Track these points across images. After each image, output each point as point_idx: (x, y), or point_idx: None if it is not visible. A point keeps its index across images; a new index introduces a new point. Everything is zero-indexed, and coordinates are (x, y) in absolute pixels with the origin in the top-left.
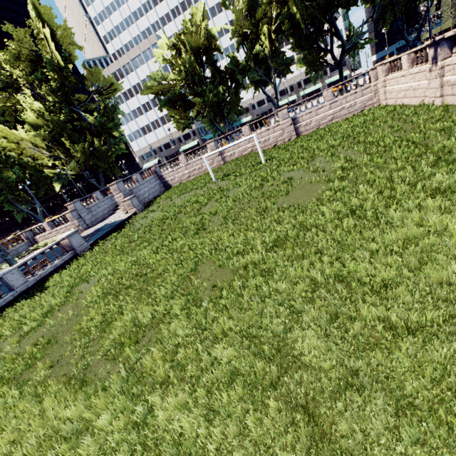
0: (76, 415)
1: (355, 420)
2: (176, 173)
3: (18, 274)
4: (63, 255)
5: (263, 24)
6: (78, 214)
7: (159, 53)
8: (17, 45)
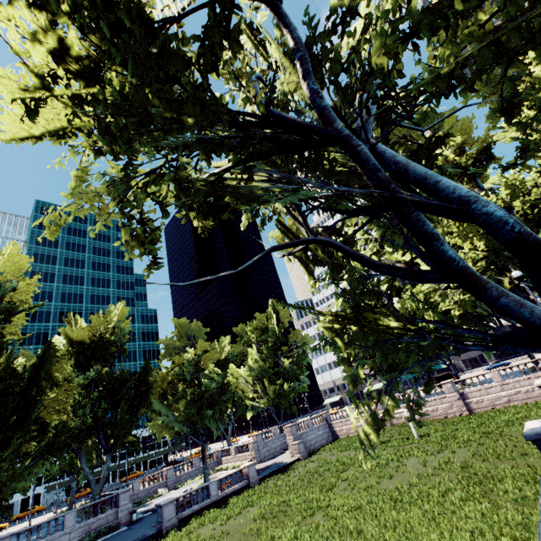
0: None
1: None
2: (344, 424)
3: (216, 486)
4: (241, 481)
5: None
6: (257, 445)
7: None
8: (258, 322)
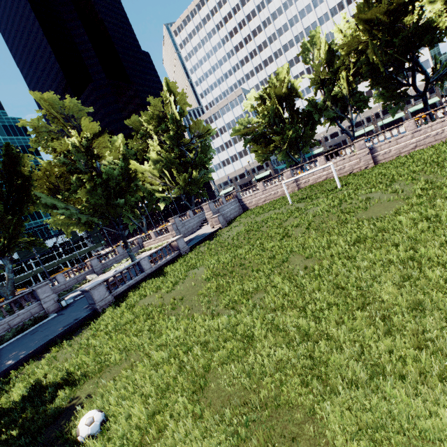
0: (225, 321)
1: (417, 324)
2: (253, 197)
3: (147, 261)
4: (171, 253)
5: (341, 71)
6: (176, 226)
7: (247, 103)
8: (153, 109)
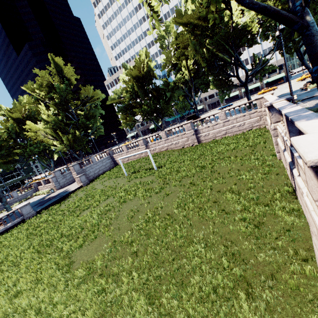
0: None
1: None
2: (121, 156)
3: None
4: (16, 219)
5: (182, 61)
6: (56, 179)
7: (122, 77)
8: (41, 79)
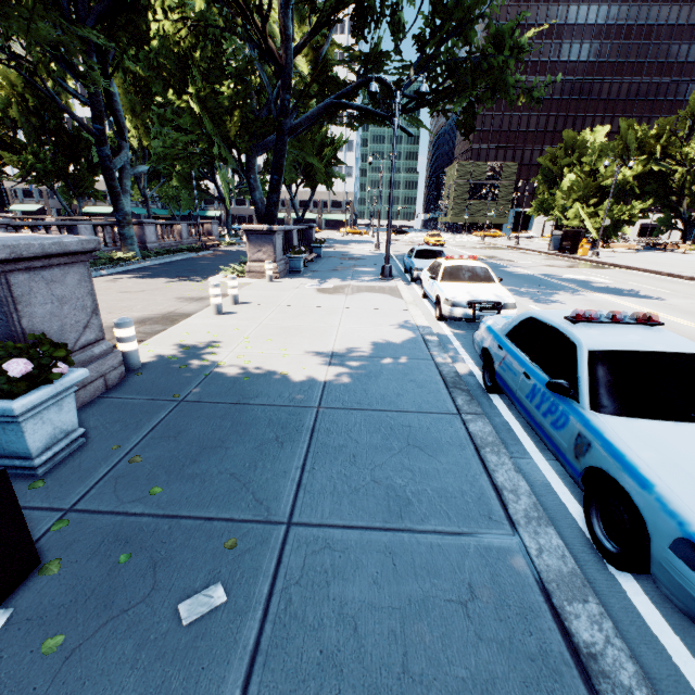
0: None
1: None
2: None
3: None
4: None
5: None
6: None
7: None
8: None
